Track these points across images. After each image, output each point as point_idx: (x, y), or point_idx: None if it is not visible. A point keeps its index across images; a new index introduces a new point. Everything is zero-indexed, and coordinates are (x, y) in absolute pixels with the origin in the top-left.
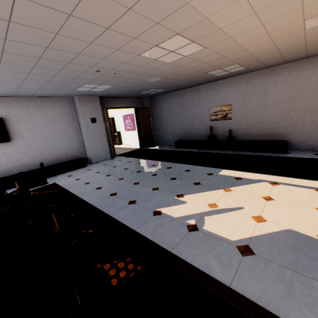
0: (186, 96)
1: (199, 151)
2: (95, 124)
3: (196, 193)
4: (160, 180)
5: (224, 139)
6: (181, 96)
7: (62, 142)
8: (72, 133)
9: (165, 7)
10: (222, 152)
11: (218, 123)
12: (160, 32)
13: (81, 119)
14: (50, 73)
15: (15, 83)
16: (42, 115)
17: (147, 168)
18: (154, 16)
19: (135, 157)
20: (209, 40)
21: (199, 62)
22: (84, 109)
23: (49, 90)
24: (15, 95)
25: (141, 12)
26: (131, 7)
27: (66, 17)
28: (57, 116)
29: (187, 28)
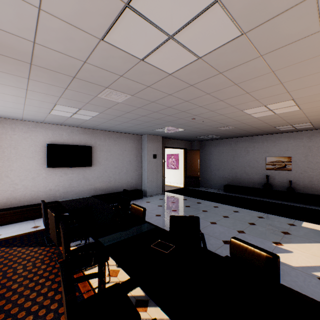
0: (238, 144)
1: (255, 199)
2: (155, 160)
3: (294, 243)
4: (238, 223)
5: (282, 189)
6: (233, 143)
7: (126, 172)
8: (135, 166)
9: (307, 83)
10: (284, 203)
11: (275, 173)
12: (281, 97)
13: (145, 153)
14: (157, 117)
15: (121, 121)
16: (117, 147)
17: (211, 209)
18: (292, 88)
19: (188, 196)
20: (311, 105)
21: (280, 119)
22: (149, 146)
23: (135, 128)
24: (106, 129)
25: (287, 85)
26: (284, 82)
27: (230, 85)
28: (127, 149)
29: (305, 96)
